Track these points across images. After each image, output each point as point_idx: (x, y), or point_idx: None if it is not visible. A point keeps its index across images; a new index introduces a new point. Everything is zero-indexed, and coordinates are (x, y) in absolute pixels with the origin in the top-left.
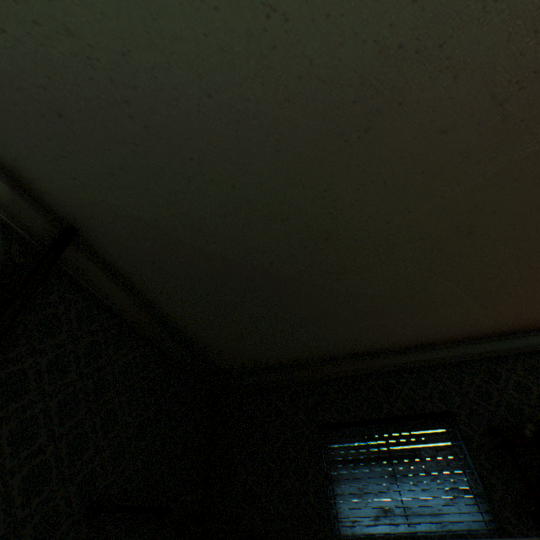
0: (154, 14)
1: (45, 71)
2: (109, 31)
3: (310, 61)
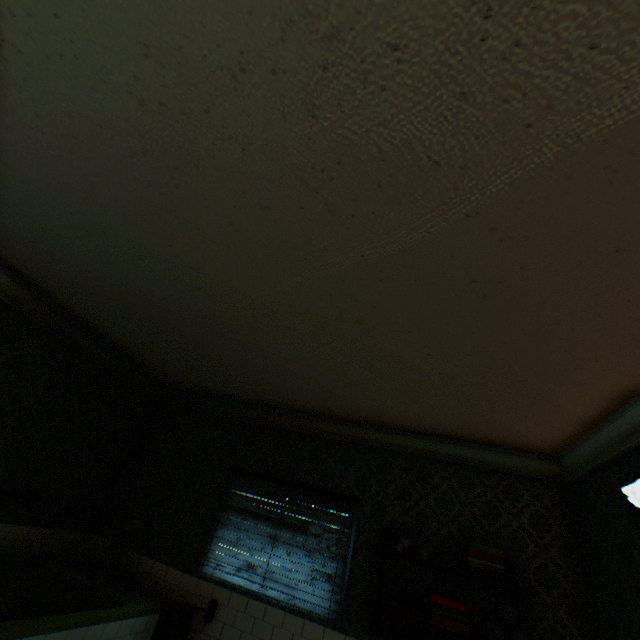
0: None
1: None
2: None
3: (73, 100)
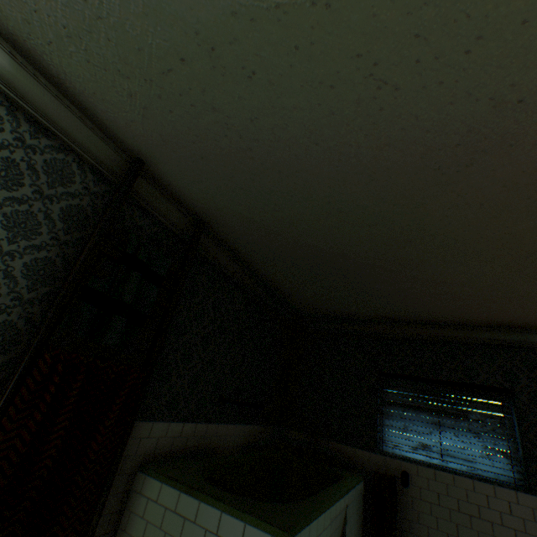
0: (279, 94)
1: (195, 133)
2: (242, 107)
3: (416, 116)
